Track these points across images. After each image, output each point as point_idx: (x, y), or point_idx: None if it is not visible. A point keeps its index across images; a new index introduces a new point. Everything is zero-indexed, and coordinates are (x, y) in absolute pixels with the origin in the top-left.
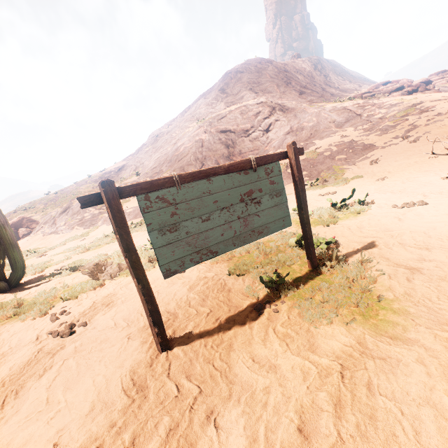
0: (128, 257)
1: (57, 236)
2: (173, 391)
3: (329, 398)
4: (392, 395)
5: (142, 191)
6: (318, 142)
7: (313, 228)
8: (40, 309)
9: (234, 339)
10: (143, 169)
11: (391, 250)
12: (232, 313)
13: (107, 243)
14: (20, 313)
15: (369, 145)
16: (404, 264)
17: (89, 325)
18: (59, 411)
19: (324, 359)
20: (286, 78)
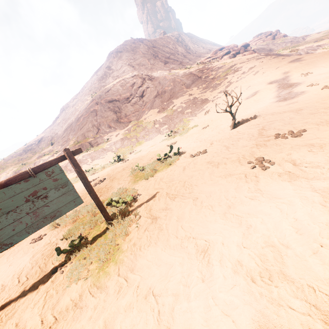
0: None
1: None
2: None
3: None
4: None
5: None
6: (175, 101)
7: (139, 182)
8: None
9: (21, 306)
10: (57, 139)
11: (158, 201)
12: (39, 278)
13: None
14: None
15: (205, 100)
16: (154, 215)
17: None
18: None
19: (51, 316)
20: (154, 52)
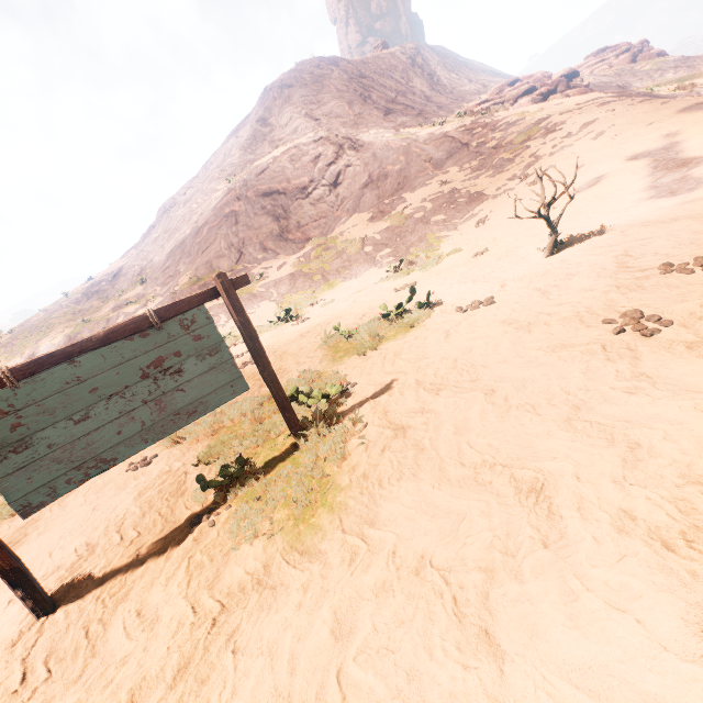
0: None
1: None
2: (17, 683)
3: (177, 662)
4: (247, 643)
5: None
6: (409, 196)
7: (347, 360)
8: None
9: (139, 581)
10: (152, 271)
11: (401, 396)
12: (163, 534)
13: None
14: None
15: (477, 195)
16: (397, 422)
17: None
18: None
19: (210, 600)
20: (363, 88)
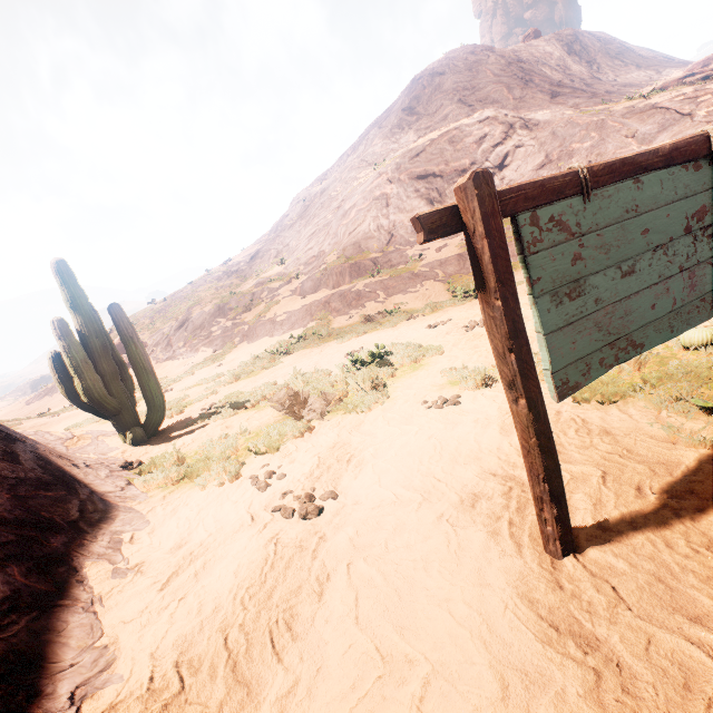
0: (514, 350)
1: (175, 363)
2: (697, 658)
3: None
4: None
5: (526, 204)
6: None
7: None
8: (224, 468)
9: None
10: (289, 254)
11: None
12: (666, 476)
13: (265, 368)
14: (192, 475)
15: None
16: None
17: (343, 496)
18: (427, 684)
19: None
20: (523, 72)
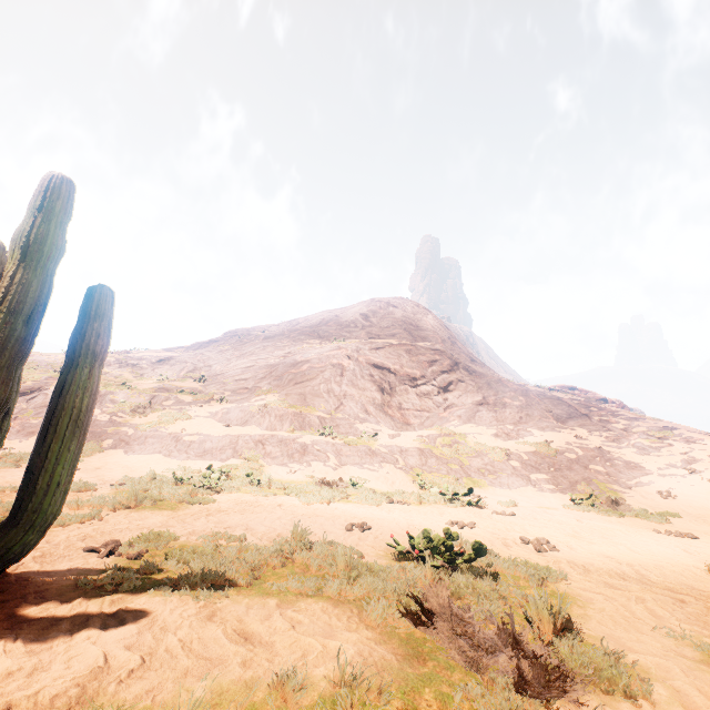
0: None
1: None
2: None
3: None
4: None
5: None
6: (539, 433)
7: None
8: None
9: None
10: (209, 375)
11: None
12: None
13: (188, 501)
14: None
15: (635, 465)
16: None
17: None
18: None
19: None
20: (450, 335)
